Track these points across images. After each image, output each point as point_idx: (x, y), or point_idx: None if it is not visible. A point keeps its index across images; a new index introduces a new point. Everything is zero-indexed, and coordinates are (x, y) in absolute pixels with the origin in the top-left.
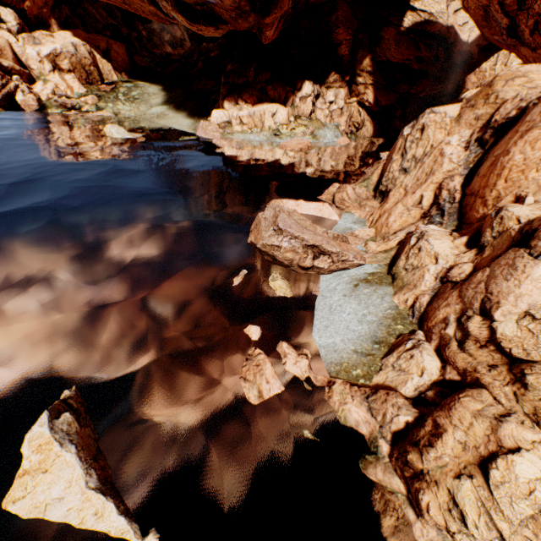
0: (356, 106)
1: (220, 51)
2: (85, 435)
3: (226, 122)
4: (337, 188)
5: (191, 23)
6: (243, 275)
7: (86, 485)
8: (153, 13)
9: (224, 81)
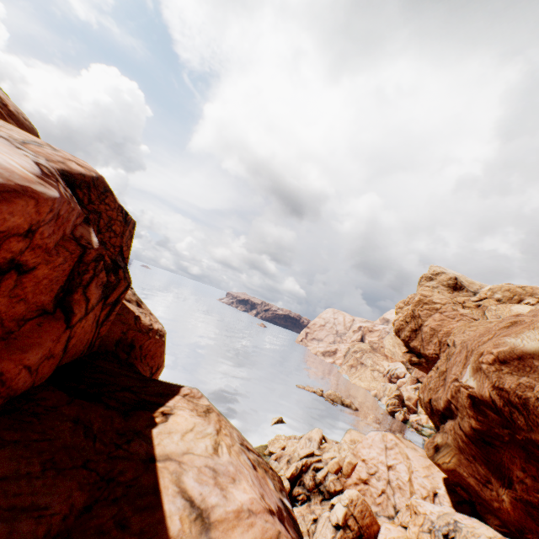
0: None
1: None
2: (280, 421)
3: None
4: None
5: None
6: None
7: (275, 420)
8: None
9: None
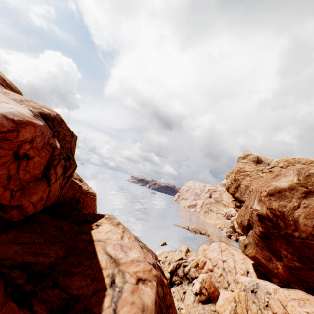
0: None
1: None
2: (164, 244)
3: None
4: None
5: None
6: None
7: (162, 244)
8: None
9: None
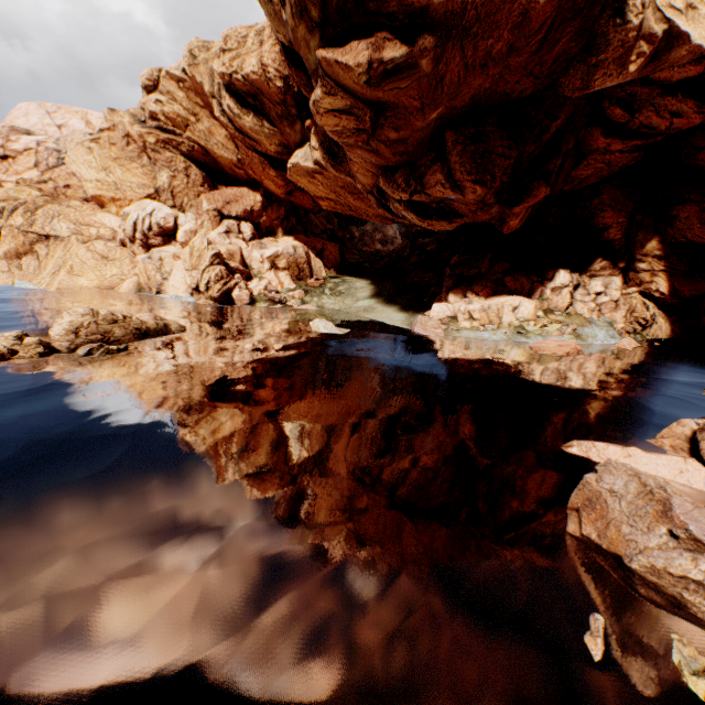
0: (638, 298)
1: (437, 245)
2: None
3: (449, 317)
4: (698, 430)
5: (422, 219)
6: (600, 630)
7: None
8: (376, 216)
9: (450, 273)
